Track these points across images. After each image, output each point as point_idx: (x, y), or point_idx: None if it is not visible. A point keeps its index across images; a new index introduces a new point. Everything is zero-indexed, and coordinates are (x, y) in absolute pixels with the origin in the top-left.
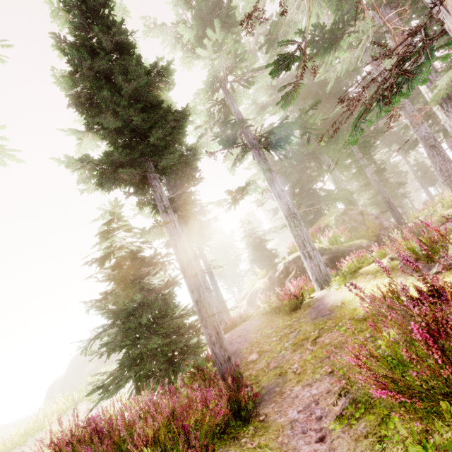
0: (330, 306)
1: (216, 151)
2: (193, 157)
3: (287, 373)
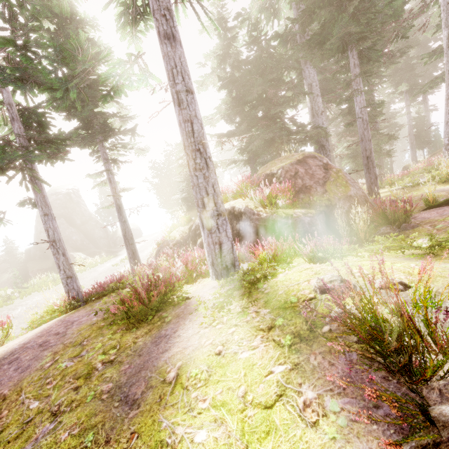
0: (161, 367)
1: None
2: None
3: None
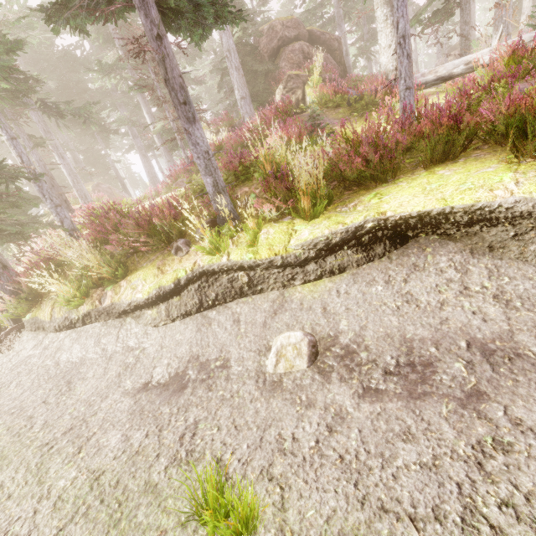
0: None
1: None
2: None
3: None
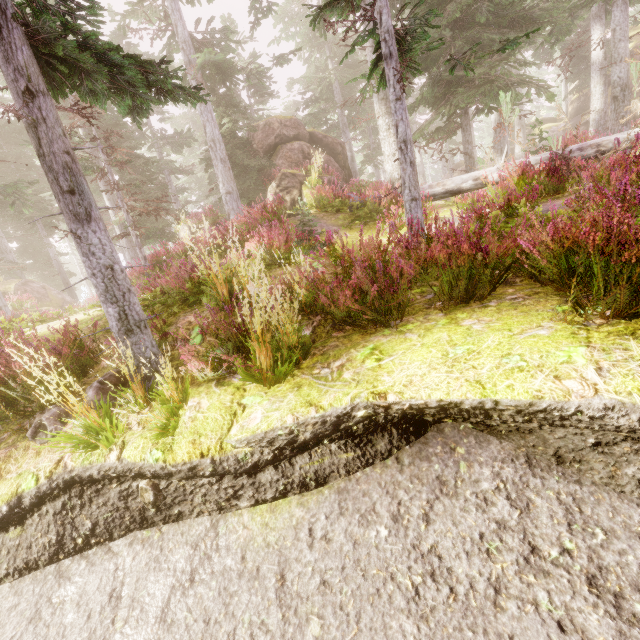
0: None
1: None
2: None
3: None
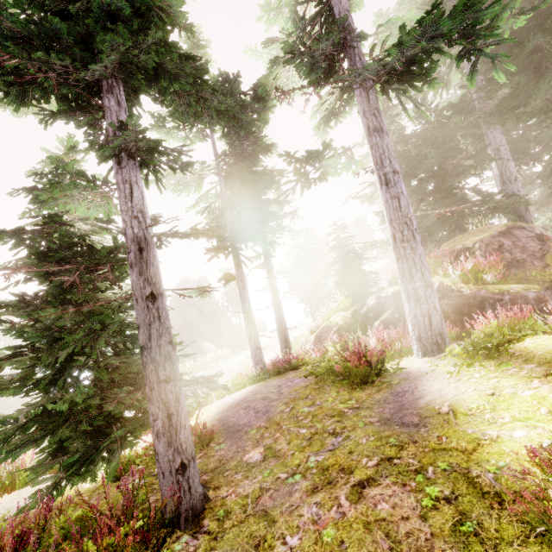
0: (424, 407)
1: (293, 89)
2: (260, 103)
3: (271, 550)
